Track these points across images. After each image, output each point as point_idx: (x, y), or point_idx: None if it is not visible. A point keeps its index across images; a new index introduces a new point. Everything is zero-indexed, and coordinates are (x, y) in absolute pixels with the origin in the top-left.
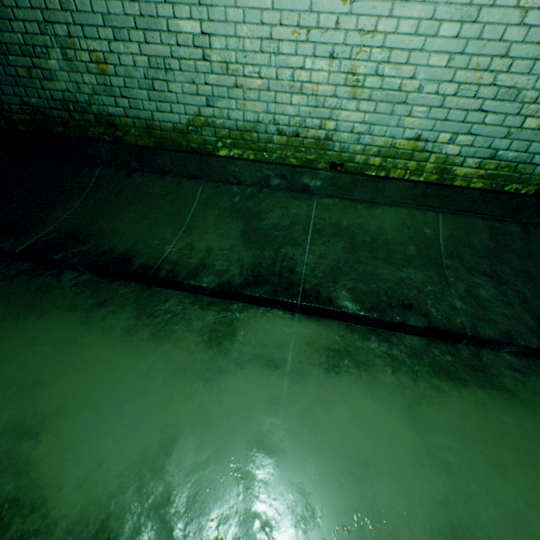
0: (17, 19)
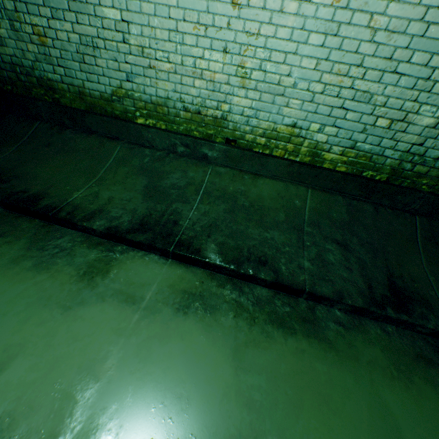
0: None
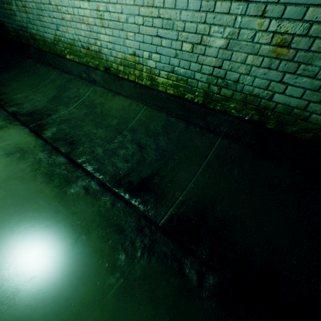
0: None
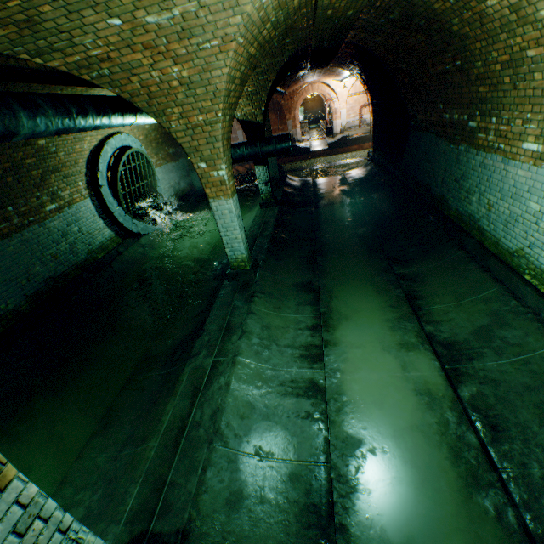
0: (470, 179)
